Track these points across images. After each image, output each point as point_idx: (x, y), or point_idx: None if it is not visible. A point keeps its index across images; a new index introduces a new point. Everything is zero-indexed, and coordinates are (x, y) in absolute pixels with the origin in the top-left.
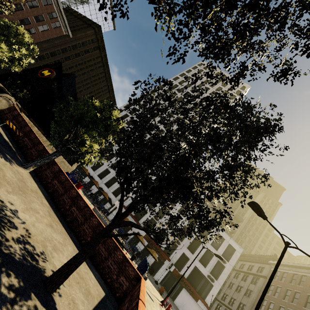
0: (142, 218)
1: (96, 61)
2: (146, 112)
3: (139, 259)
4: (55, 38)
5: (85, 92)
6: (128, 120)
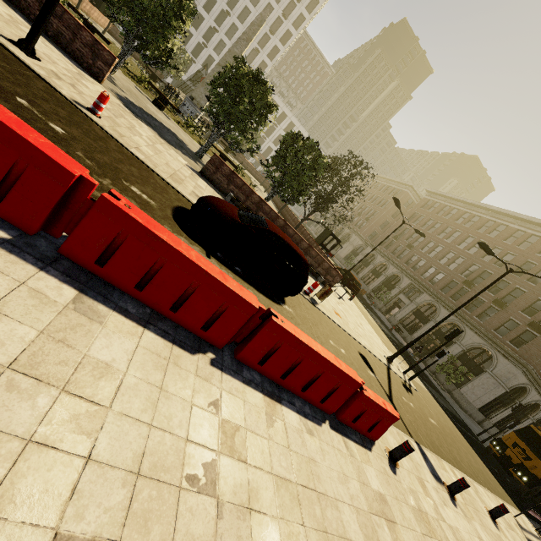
0: None
1: None
2: None
3: None
4: None
5: None
6: None
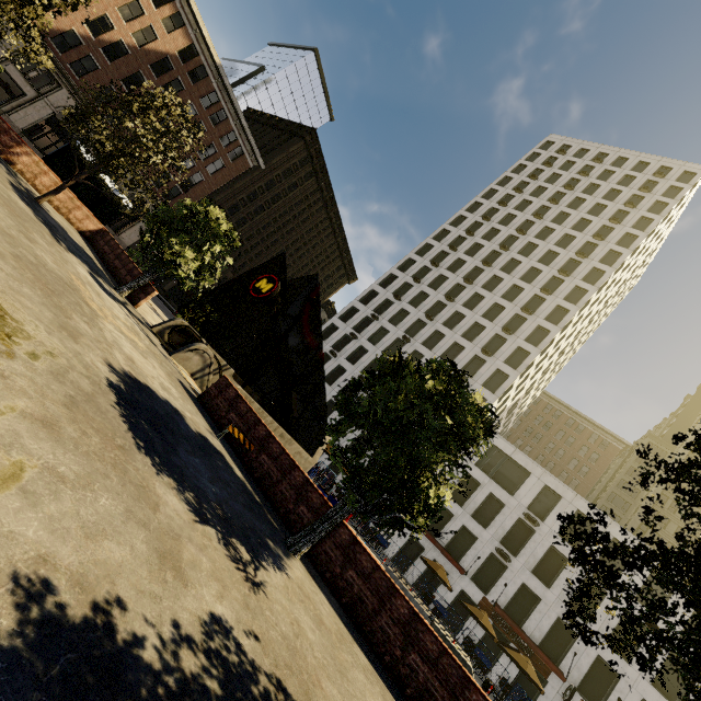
0: (466, 554)
1: (311, 200)
2: (430, 288)
3: (475, 662)
4: (236, 178)
5: (294, 268)
6: (393, 313)
